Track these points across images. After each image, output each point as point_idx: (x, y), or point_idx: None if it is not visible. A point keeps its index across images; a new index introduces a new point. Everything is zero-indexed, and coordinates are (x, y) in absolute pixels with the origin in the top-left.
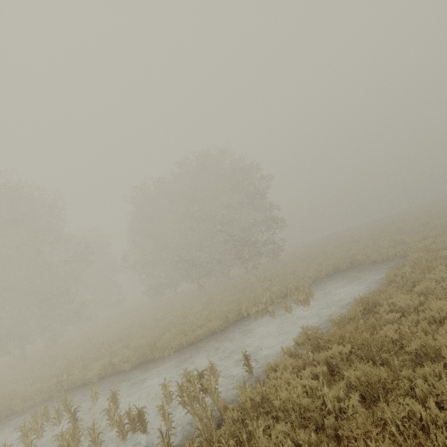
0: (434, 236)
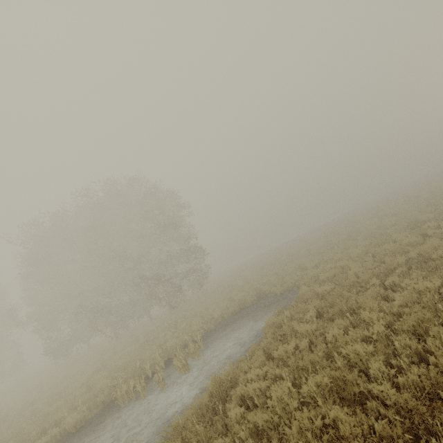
0: (326, 261)
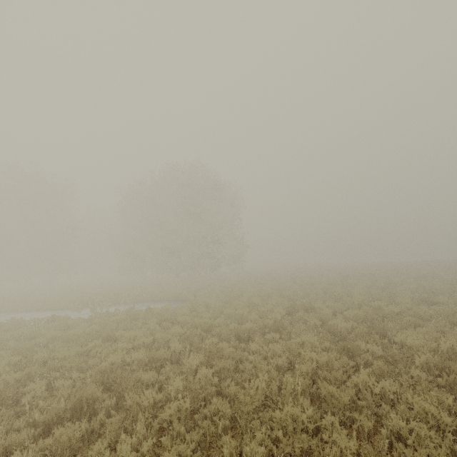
0: (230, 296)
